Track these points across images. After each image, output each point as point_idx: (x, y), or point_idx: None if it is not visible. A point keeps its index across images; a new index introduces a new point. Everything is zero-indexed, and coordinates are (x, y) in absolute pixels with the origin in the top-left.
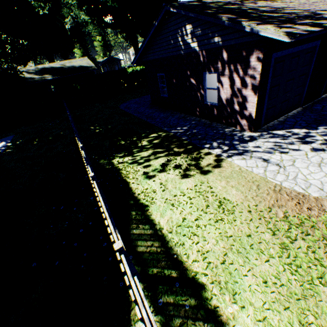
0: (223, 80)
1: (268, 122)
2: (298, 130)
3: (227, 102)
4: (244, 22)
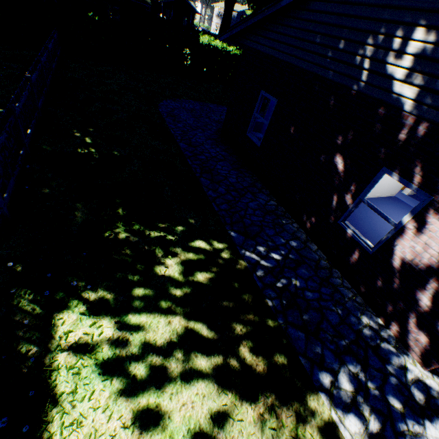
0: (431, 223)
1: None
2: None
3: (405, 270)
4: None
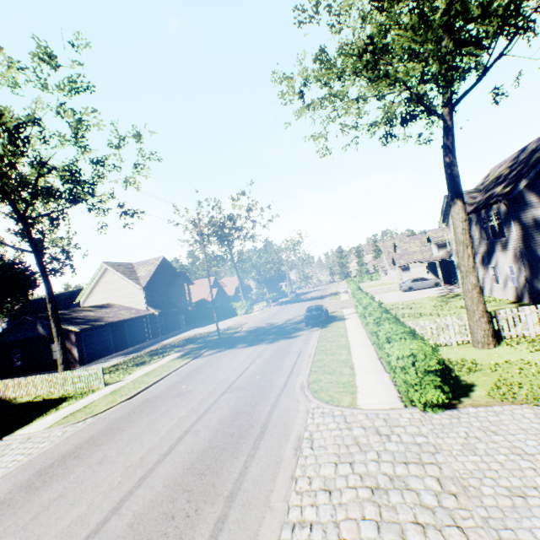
0: None
1: (92, 361)
2: (103, 360)
3: None
4: (64, 325)
